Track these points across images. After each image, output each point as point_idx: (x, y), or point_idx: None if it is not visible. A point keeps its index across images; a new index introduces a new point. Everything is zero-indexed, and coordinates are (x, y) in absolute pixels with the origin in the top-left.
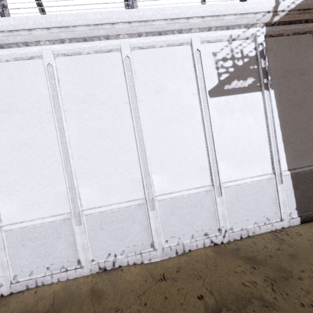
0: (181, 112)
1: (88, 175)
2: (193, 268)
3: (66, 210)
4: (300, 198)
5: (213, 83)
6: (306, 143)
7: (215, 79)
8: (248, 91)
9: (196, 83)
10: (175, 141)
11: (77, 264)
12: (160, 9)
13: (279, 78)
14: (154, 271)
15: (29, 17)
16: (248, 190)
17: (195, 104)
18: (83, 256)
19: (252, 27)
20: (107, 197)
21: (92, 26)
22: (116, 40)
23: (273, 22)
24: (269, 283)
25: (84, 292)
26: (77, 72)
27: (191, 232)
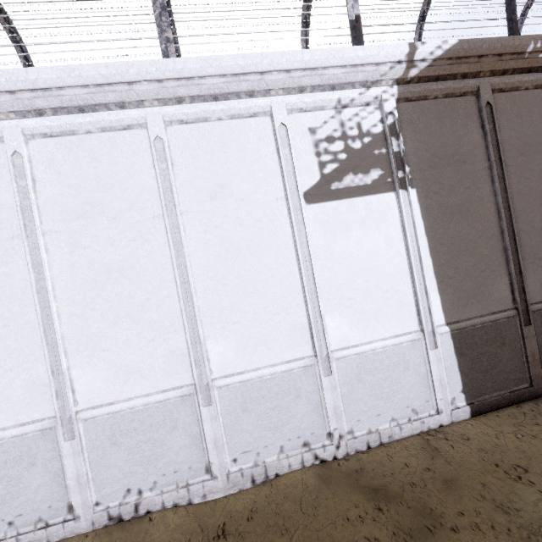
0: (257, 230)
1: (89, 347)
2: (277, 511)
3: (47, 412)
4: (468, 372)
5: (312, 179)
6: (475, 277)
7: (316, 173)
8: (372, 191)
9: (282, 180)
10: (247, 281)
11: (66, 512)
12: (212, 59)
13: (425, 169)
14: (209, 519)
15: None
16: (378, 361)
17: (282, 216)
18: (78, 496)
19: (374, 85)
20: (125, 385)
21: (92, 88)
22: (138, 109)
23: (408, 77)
24: (400, 541)
25: None
26: (69, 165)
27: (279, 441)
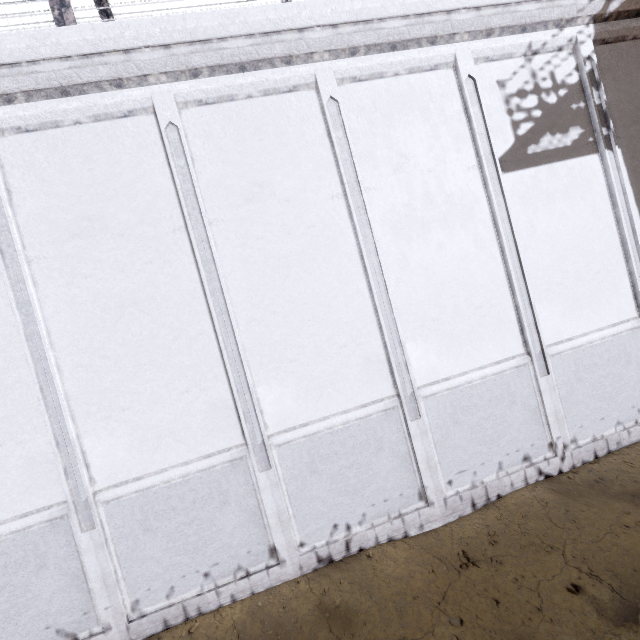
0: (450, 208)
1: (274, 359)
2: (524, 531)
3: (233, 439)
4: None
5: (506, 143)
6: None
7: (509, 136)
8: (573, 154)
9: (472, 145)
10: (443, 269)
11: (268, 557)
12: None
13: (629, 125)
14: (441, 549)
15: (125, 24)
16: (596, 355)
17: (476, 189)
18: (281, 536)
19: (568, 25)
20: (318, 401)
21: (258, 37)
22: (305, 65)
23: (607, 13)
24: None
25: (305, 615)
26: (229, 138)
27: (496, 456)
